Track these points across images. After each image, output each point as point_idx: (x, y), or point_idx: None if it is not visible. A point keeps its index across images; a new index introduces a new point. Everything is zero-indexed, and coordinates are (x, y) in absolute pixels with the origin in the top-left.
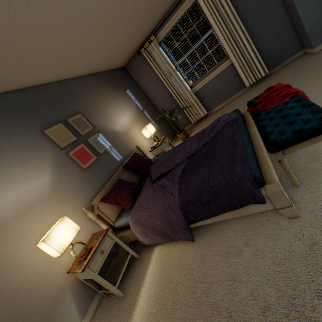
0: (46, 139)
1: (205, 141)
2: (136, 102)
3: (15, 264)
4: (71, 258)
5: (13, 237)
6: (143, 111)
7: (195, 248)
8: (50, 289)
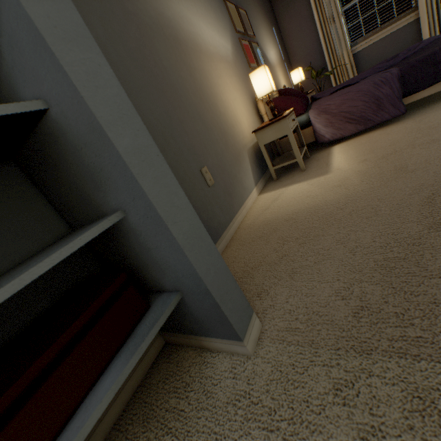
0: (226, 10)
1: (405, 56)
2: (279, 47)
3: (217, 94)
4: (246, 132)
5: (215, 71)
6: (284, 62)
7: (402, 124)
8: (237, 139)
